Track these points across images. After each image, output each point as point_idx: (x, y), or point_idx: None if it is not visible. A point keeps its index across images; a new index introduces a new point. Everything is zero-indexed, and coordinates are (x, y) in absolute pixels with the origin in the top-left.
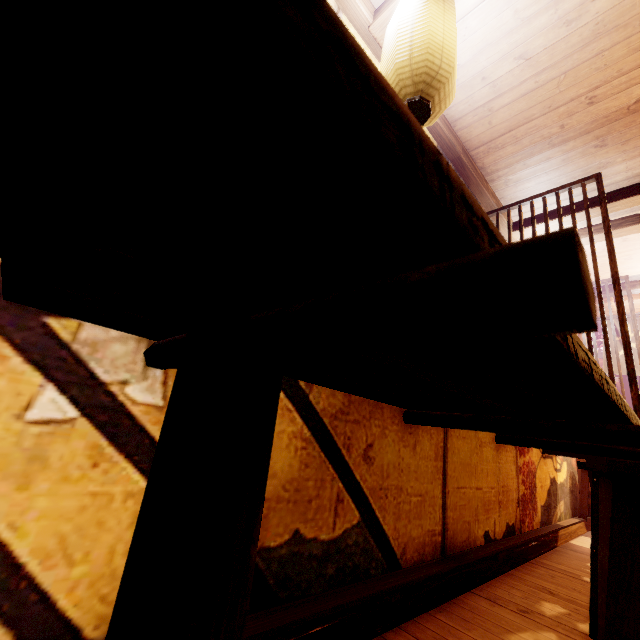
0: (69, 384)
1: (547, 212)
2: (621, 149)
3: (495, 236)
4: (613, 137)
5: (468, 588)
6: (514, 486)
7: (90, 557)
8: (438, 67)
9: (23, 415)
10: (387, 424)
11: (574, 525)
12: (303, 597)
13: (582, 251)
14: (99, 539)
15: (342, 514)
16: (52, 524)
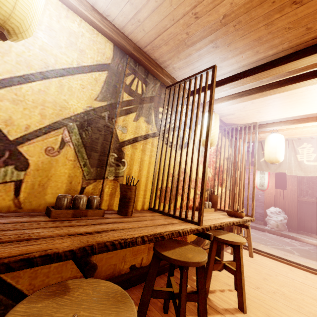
0: None
1: (190, 89)
2: (228, 49)
3: None
4: (220, 41)
5: None
6: None
7: None
8: None
9: None
10: None
11: None
12: None
13: None
14: None
15: None
16: None
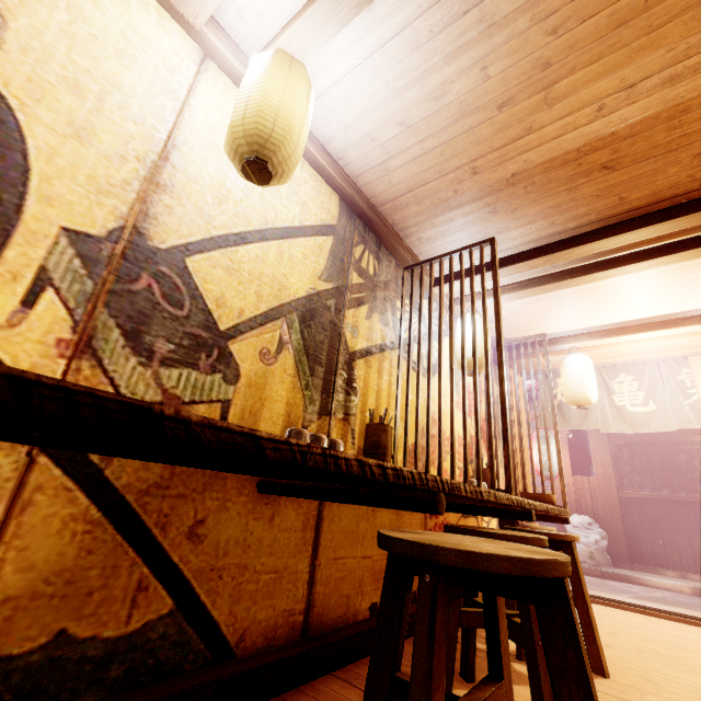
0: None
1: (452, 271)
2: (512, 217)
3: None
4: (502, 205)
5: (327, 670)
6: None
7: None
8: (271, 130)
9: None
10: (231, 496)
11: None
12: None
13: None
14: None
15: (144, 604)
16: None
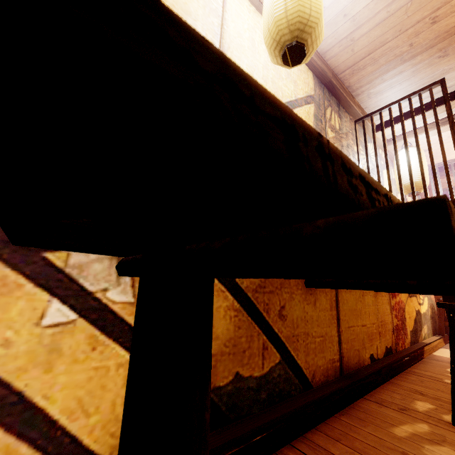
0: (67, 297)
1: (402, 115)
2: None
3: (371, 185)
4: (453, 47)
5: (361, 396)
6: (389, 320)
7: (100, 409)
8: (308, 15)
9: (40, 323)
10: (293, 290)
11: (435, 341)
12: (246, 416)
13: (452, 212)
14: (104, 397)
15: (267, 357)
16: (71, 392)
